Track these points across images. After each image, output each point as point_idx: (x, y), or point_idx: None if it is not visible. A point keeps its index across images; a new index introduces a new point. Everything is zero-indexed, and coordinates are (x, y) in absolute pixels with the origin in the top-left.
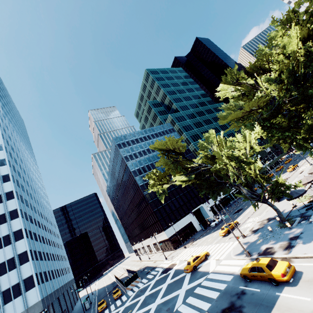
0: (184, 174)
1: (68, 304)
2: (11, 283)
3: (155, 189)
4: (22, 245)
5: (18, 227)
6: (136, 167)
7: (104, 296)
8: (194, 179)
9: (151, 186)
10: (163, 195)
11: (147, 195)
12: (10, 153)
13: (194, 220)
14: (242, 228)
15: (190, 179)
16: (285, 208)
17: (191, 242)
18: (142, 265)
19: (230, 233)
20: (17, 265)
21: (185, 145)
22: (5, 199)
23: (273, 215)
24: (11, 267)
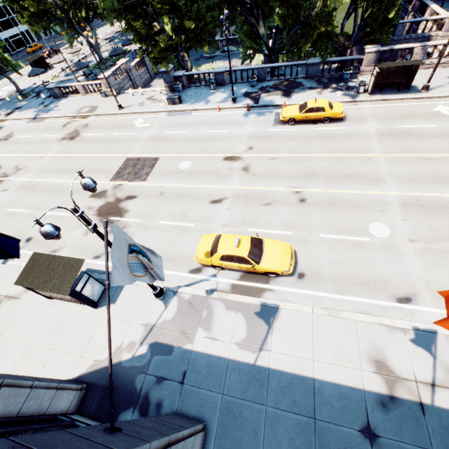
0: None
1: None
2: None
3: None
4: None
5: None
6: None
7: None
8: None
9: None
10: None
11: None
12: None
13: None
14: None
15: None
16: (38, 83)
17: None
18: None
19: None
20: None
21: None
22: None
23: (24, 88)
24: None
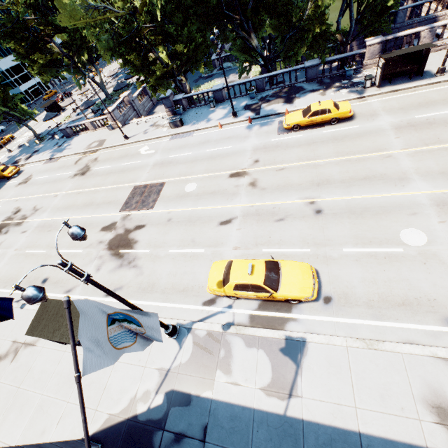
0: None
1: None
2: None
3: None
4: None
5: None
6: None
7: None
8: None
9: None
10: None
11: None
12: None
13: None
14: (15, 143)
15: None
16: (53, 125)
17: None
18: None
19: (3, 148)
20: None
21: None
22: None
23: (41, 132)
24: None
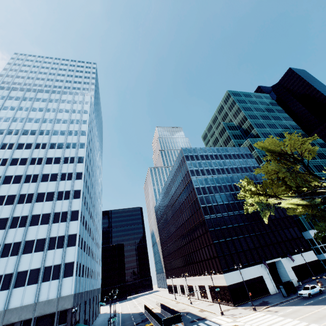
0: (296, 196)
1: (90, 315)
2: (54, 261)
3: (257, 199)
4: (74, 227)
5: (76, 207)
6: (201, 184)
7: (130, 325)
8: (311, 207)
9: (252, 193)
10: (267, 212)
11: (208, 220)
12: (89, 141)
13: (267, 276)
14: None
15: (311, 202)
16: None
17: (266, 306)
18: (180, 307)
19: None
20: (65, 245)
21: (316, 150)
22: (74, 178)
23: None
24: (59, 245)
